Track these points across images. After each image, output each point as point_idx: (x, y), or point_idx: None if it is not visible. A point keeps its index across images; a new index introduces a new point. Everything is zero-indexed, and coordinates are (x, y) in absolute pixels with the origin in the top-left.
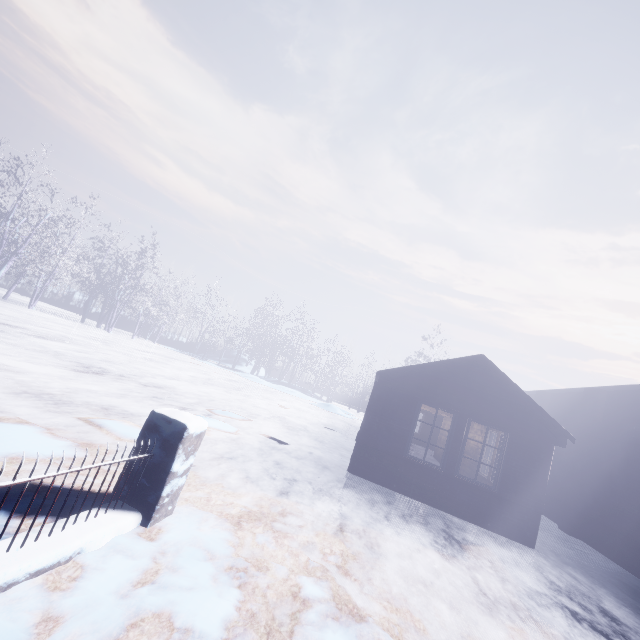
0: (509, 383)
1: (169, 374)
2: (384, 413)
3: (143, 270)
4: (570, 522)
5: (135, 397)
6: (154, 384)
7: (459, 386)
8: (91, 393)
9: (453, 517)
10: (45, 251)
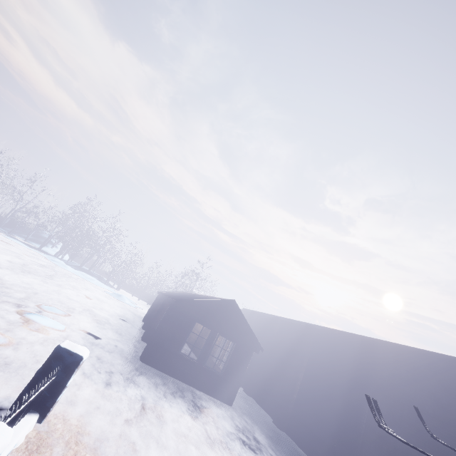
0: (243, 317)
1: None
2: (173, 325)
3: None
4: (249, 388)
5: None
6: None
7: (219, 315)
8: None
9: (196, 390)
10: None
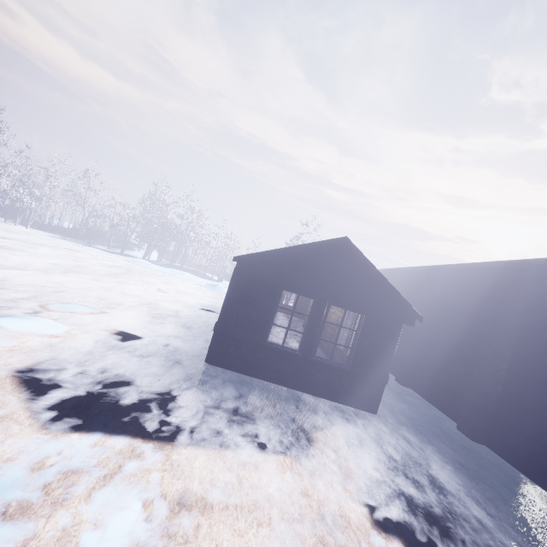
0: (369, 267)
1: (15, 263)
2: (243, 301)
3: None
4: (404, 376)
5: None
6: None
7: (321, 271)
8: None
9: (308, 395)
10: None
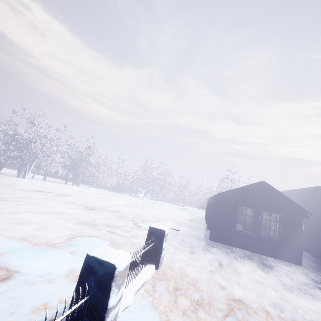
0: (278, 192)
1: (115, 204)
2: (222, 212)
3: (89, 155)
4: (316, 252)
5: (113, 218)
6: (114, 210)
7: (255, 196)
8: (98, 219)
9: (261, 255)
10: (49, 154)
